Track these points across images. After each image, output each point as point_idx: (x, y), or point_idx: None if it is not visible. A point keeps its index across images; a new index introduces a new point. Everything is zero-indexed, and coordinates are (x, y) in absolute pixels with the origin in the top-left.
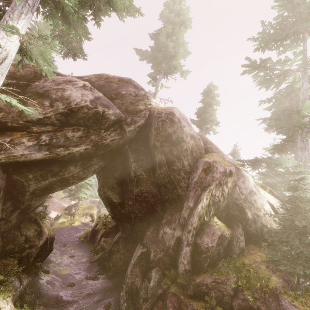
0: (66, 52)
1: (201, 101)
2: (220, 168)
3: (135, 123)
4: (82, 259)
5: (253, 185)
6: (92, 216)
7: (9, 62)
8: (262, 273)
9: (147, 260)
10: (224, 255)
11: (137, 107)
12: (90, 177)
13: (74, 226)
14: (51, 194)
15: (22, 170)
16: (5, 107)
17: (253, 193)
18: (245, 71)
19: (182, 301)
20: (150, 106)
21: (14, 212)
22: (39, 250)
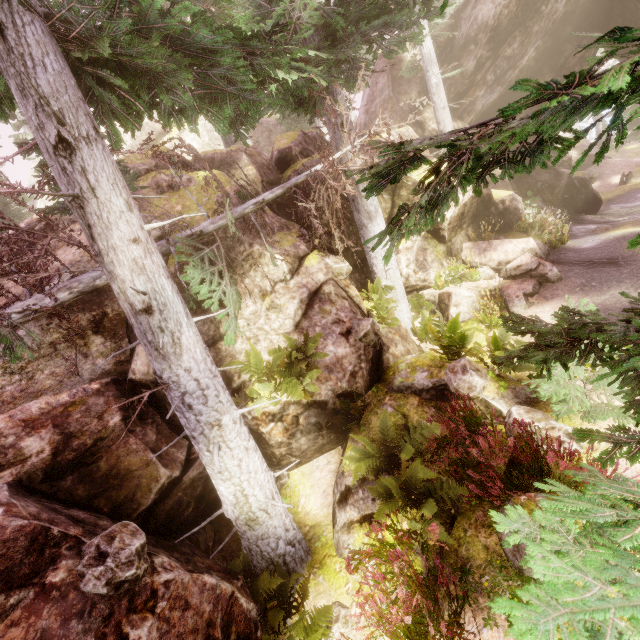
0: None
1: None
2: None
3: None
4: None
5: None
6: None
7: (433, 55)
8: None
9: None
10: None
11: None
12: None
13: None
14: None
15: None
16: (451, 82)
17: None
18: None
19: None
20: None
21: None
22: (566, 191)
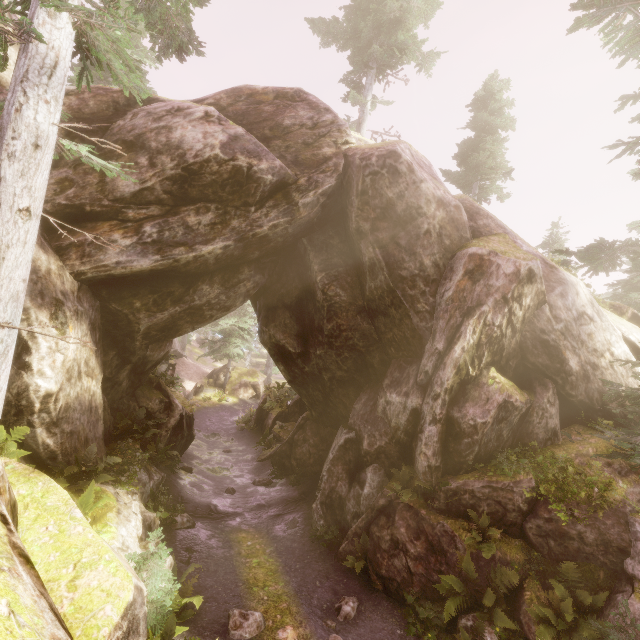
0: (163, 45)
1: (468, 126)
2: (506, 267)
3: (316, 187)
4: (244, 456)
5: (586, 302)
6: (257, 389)
7: (64, 73)
8: (594, 476)
9: (357, 453)
10: (510, 442)
11: (318, 151)
12: (245, 316)
13: (227, 405)
14: (180, 351)
15: (122, 293)
16: (76, 177)
17: (586, 319)
18: (581, 20)
19: (424, 518)
20: (347, 147)
21: (122, 369)
22: (172, 434)
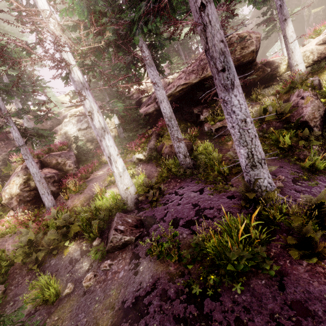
0: None
1: None
2: None
3: None
4: None
5: None
6: None
7: None
8: None
9: None
10: (324, 17)
11: None
12: None
13: None
14: None
15: None
16: None
17: None
18: None
19: None
20: None
21: None
22: None
